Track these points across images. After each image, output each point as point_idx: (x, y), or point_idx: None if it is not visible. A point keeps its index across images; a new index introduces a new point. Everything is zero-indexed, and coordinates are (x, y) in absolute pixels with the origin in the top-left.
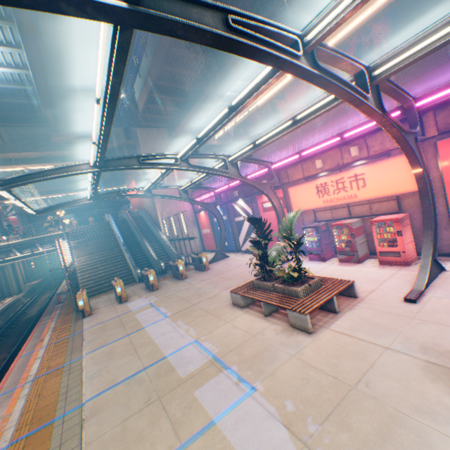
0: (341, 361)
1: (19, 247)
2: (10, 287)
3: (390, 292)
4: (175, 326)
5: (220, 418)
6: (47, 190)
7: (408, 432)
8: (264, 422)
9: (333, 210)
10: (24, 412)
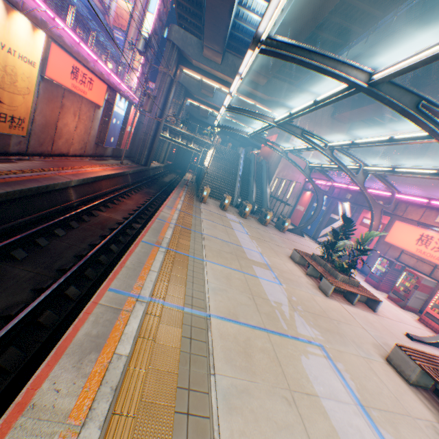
0: (333, 312)
1: (182, 136)
2: (160, 156)
3: (402, 327)
4: (251, 241)
5: (261, 278)
6: (216, 106)
7: (340, 338)
8: (279, 292)
9: (419, 261)
10: (178, 219)
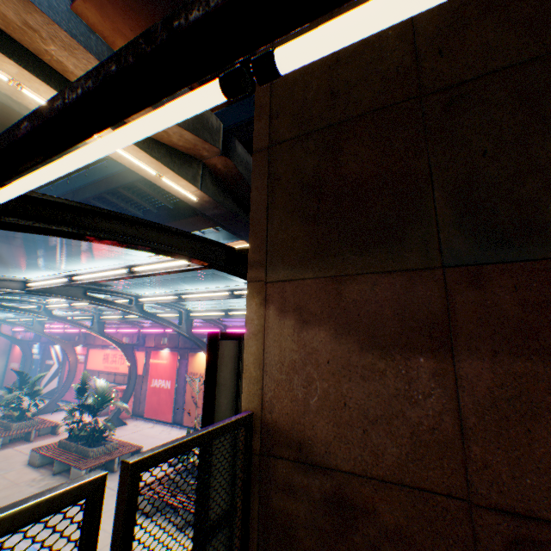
0: None
1: None
2: None
3: None
4: None
5: None
6: None
7: None
8: None
9: (110, 374)
10: None
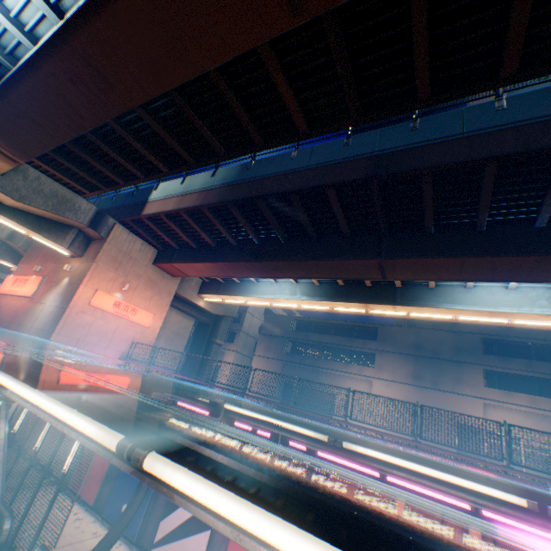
0: None
1: None
2: None
3: None
4: None
5: None
6: None
7: None
8: None
9: None
10: None
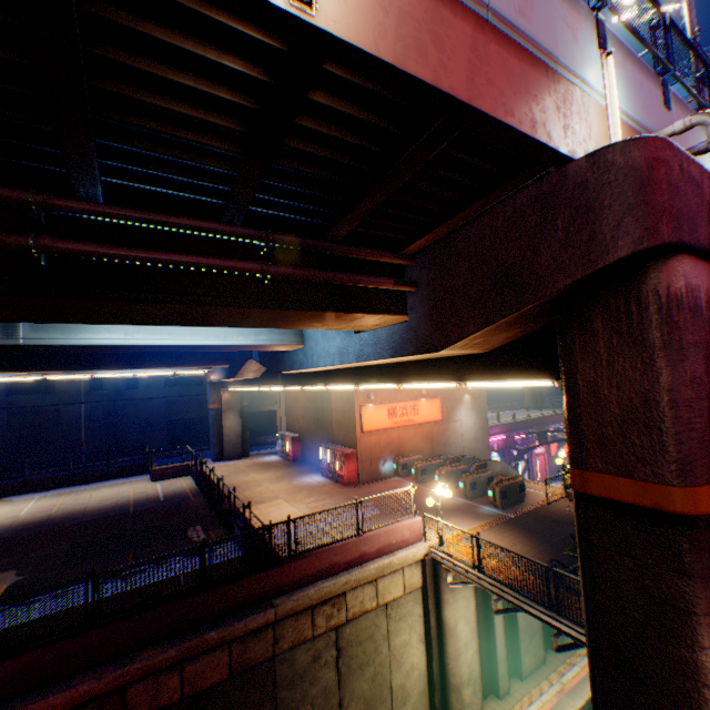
0: None
1: None
2: None
3: None
4: None
5: None
6: None
7: None
8: None
9: None
10: None
